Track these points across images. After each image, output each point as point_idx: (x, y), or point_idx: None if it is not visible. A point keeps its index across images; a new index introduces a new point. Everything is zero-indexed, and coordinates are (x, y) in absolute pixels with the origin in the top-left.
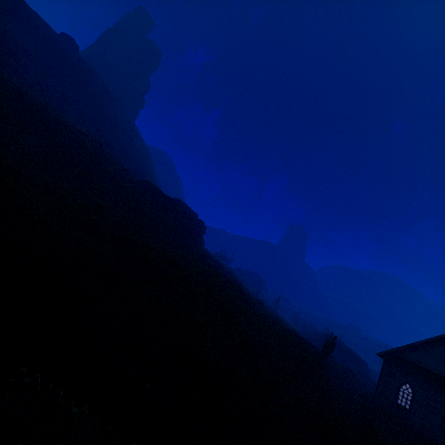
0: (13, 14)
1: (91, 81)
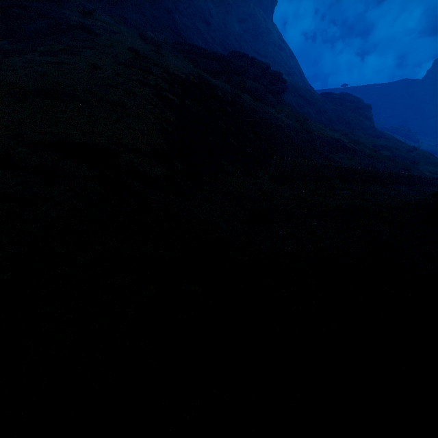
0: (227, 13)
1: (257, 19)
